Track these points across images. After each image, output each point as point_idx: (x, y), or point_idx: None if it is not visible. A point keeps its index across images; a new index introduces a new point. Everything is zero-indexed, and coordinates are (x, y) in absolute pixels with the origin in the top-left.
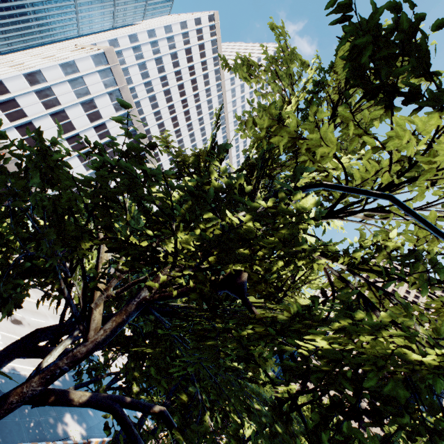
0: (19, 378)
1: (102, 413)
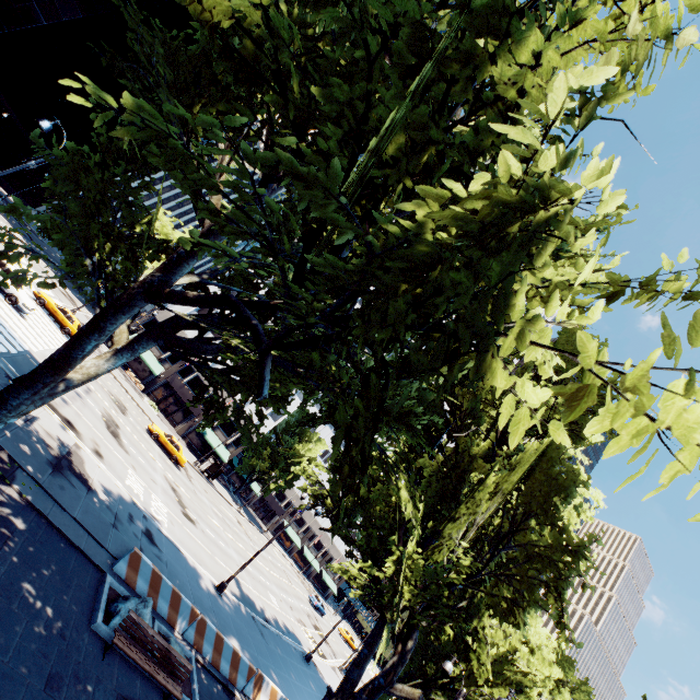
0: (177, 552)
1: (295, 697)
